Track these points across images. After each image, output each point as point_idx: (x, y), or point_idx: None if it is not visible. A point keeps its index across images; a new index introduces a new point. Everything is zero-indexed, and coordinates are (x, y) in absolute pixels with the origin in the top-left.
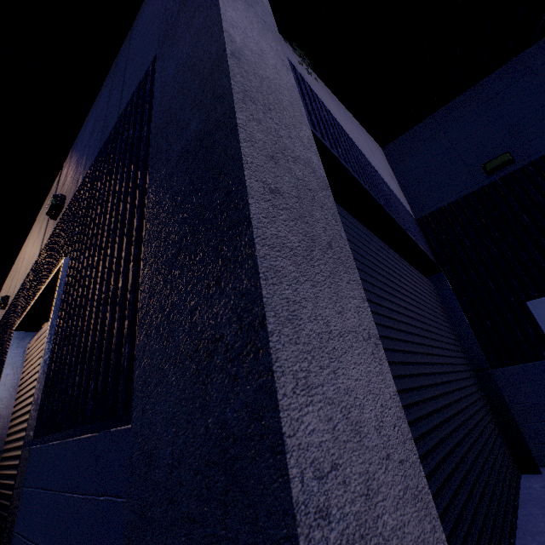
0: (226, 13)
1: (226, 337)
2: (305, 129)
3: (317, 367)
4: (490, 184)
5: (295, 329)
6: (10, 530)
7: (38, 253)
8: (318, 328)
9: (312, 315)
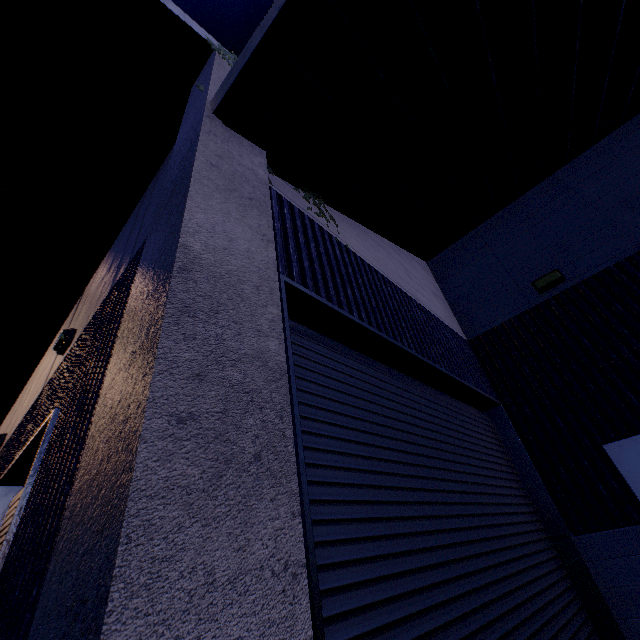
0: (191, 221)
1: (88, 602)
2: (271, 310)
3: (170, 638)
4: (543, 303)
5: (153, 594)
6: None
7: (41, 389)
8: (193, 582)
9: (188, 567)
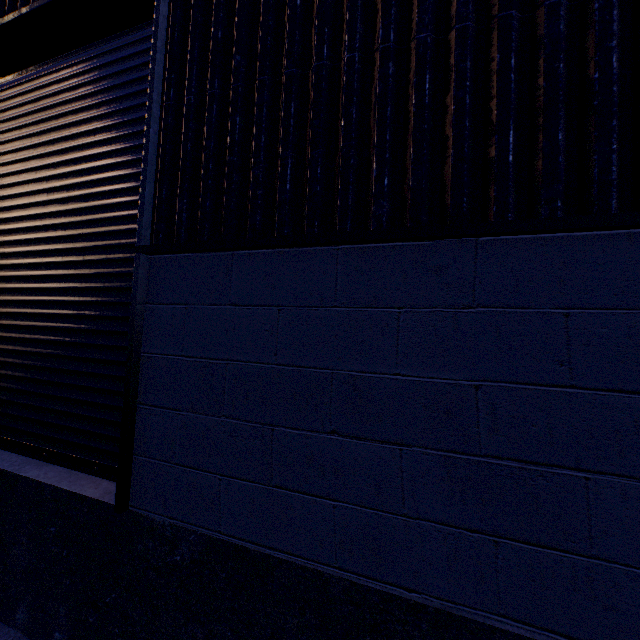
0: None
1: None
2: None
3: None
4: None
5: None
6: (137, 350)
7: None
8: None
9: None
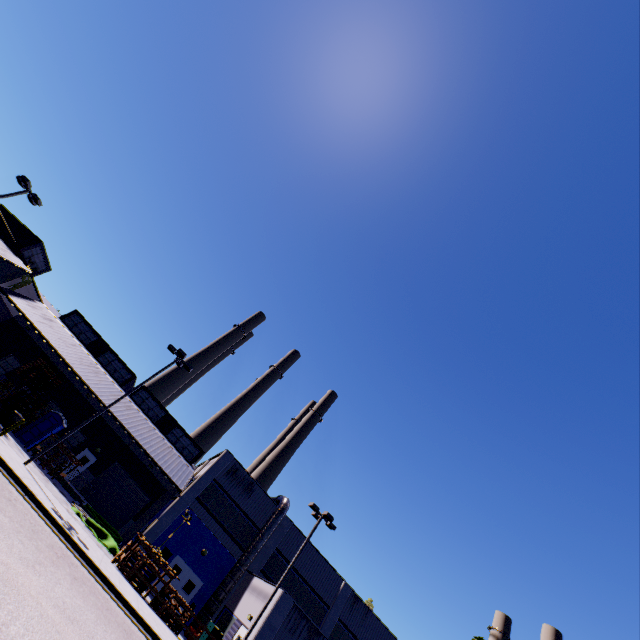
0: None
1: None
2: None
3: None
4: (23, 328)
5: None
6: None
7: None
8: None
9: None
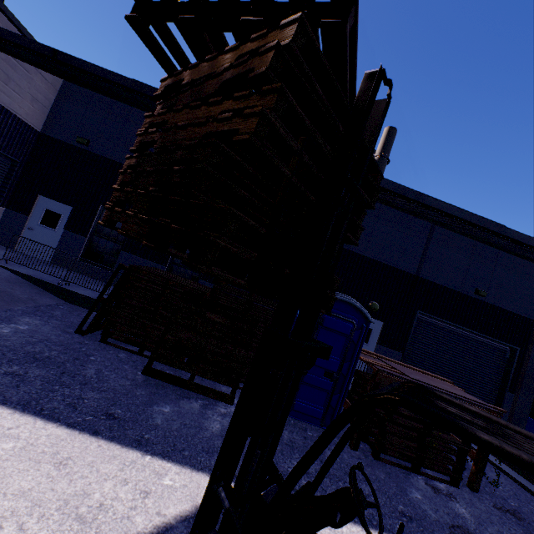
0: None
1: None
2: None
3: None
4: (75, 146)
5: None
6: None
7: None
8: None
9: None
